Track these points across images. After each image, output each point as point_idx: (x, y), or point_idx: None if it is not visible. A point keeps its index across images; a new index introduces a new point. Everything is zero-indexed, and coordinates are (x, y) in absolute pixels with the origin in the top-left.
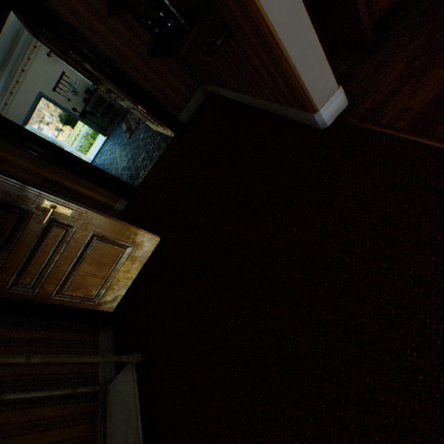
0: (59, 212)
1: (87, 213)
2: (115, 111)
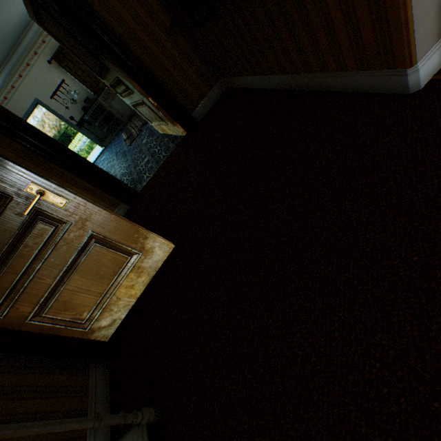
0: (47, 201)
1: (86, 205)
2: (114, 122)
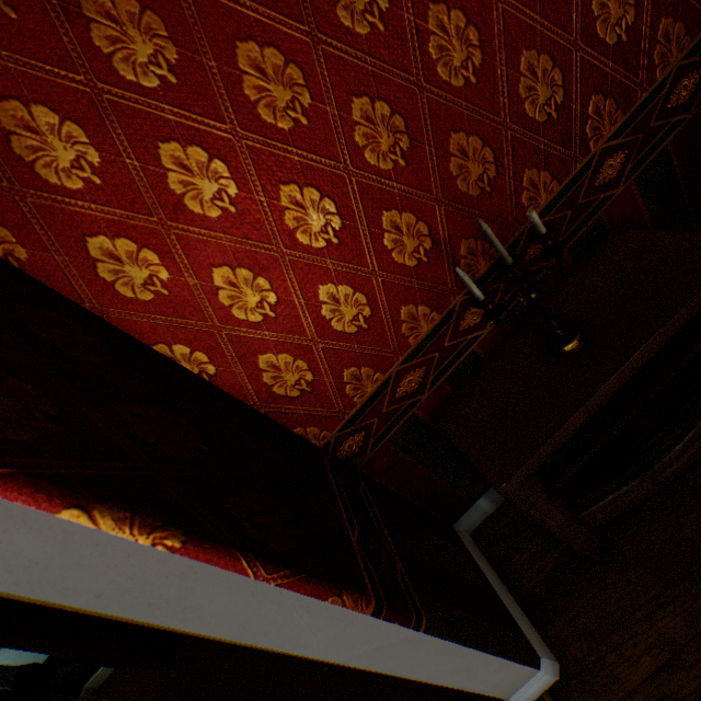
0: None
1: None
2: None
